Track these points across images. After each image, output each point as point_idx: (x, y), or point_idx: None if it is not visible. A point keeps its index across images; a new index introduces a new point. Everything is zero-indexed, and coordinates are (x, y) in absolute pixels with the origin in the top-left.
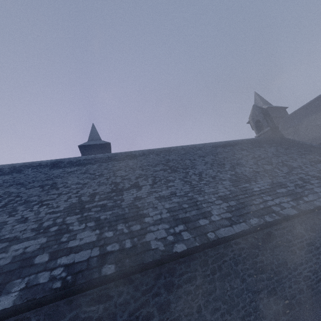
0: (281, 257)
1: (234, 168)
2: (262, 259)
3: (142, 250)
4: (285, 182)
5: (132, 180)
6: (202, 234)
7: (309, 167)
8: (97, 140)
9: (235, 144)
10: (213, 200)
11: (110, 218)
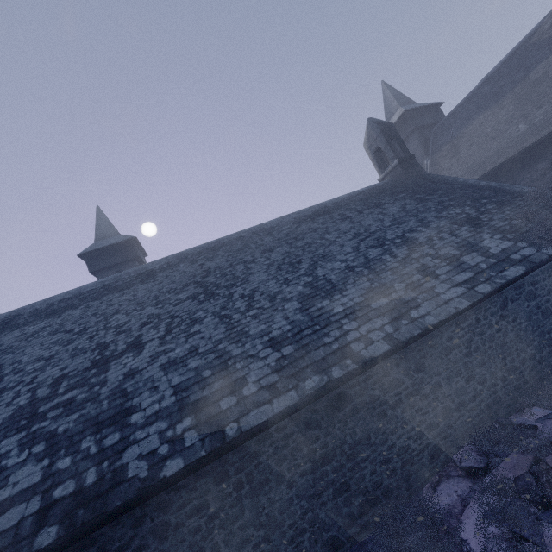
0: (360, 428)
1: (315, 267)
2: (325, 442)
3: (111, 484)
4: (392, 283)
5: (132, 332)
6: (217, 431)
7: (446, 237)
8: (111, 236)
9: (335, 207)
10: (258, 350)
11: (73, 429)
